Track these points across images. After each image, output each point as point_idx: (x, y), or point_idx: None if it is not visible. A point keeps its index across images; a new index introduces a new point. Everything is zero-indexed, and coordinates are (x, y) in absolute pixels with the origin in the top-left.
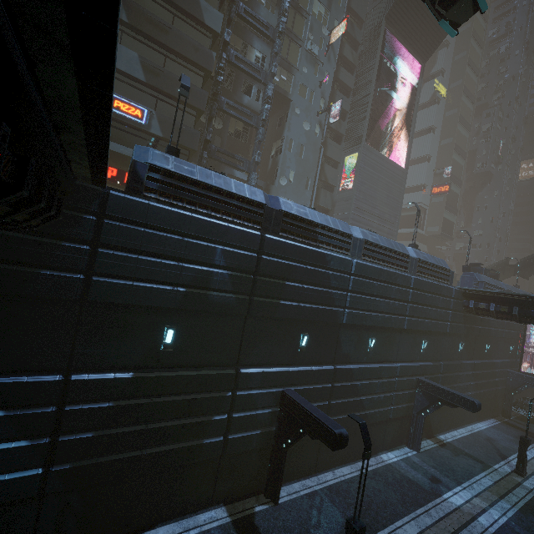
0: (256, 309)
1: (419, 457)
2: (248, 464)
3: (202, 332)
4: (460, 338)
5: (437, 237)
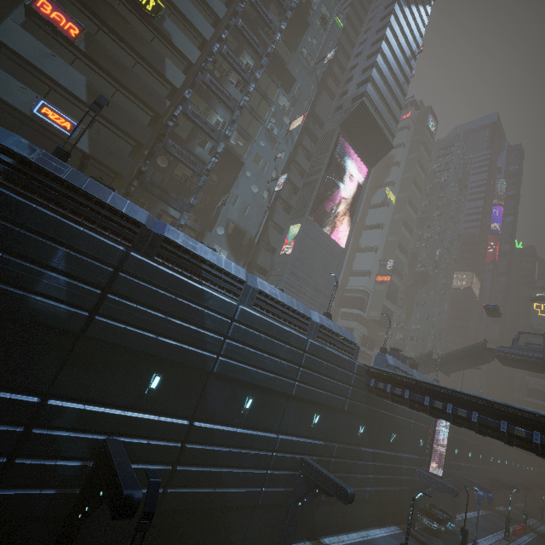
0: (94, 330)
1: None
2: (21, 540)
3: (6, 341)
4: (361, 420)
5: (377, 322)
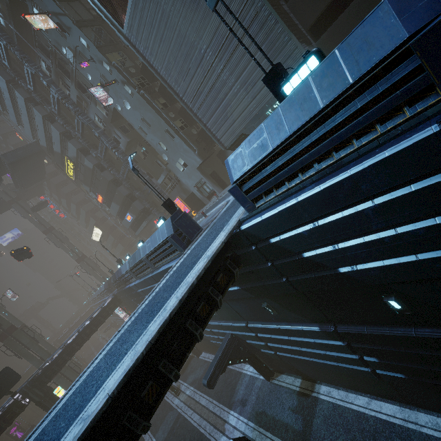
0: None
1: (262, 384)
2: None
3: None
4: (255, 299)
5: None
